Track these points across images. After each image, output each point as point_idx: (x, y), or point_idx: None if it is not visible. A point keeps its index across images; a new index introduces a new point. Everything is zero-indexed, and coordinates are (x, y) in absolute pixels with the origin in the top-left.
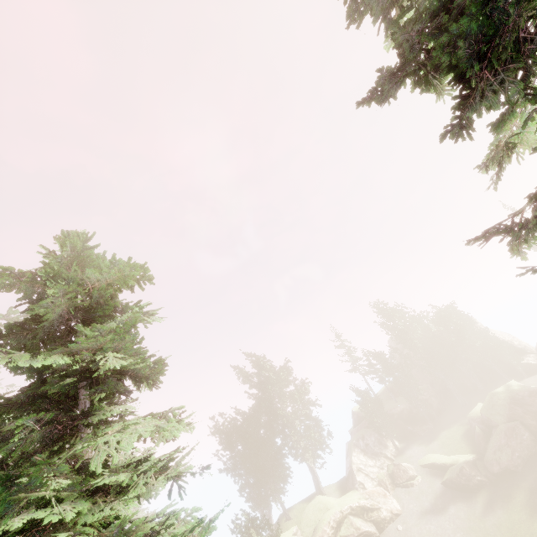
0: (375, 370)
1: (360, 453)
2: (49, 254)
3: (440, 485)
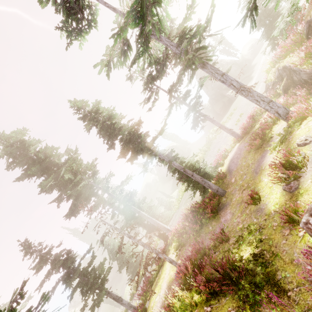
0: None
1: (72, 309)
2: None
3: None
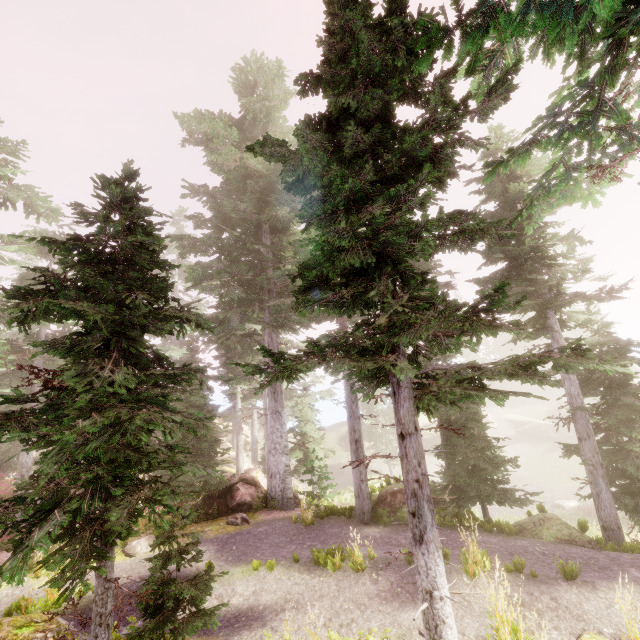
0: (486, 342)
1: None
2: (493, 138)
3: (513, 432)
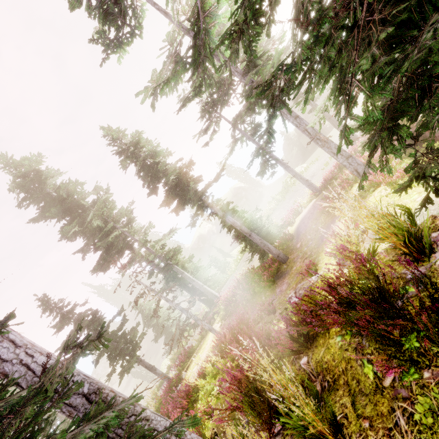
0: None
1: None
2: None
3: None
